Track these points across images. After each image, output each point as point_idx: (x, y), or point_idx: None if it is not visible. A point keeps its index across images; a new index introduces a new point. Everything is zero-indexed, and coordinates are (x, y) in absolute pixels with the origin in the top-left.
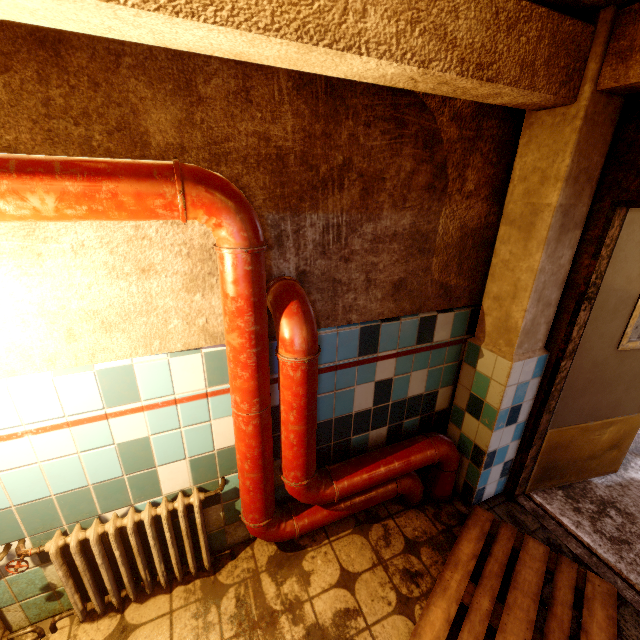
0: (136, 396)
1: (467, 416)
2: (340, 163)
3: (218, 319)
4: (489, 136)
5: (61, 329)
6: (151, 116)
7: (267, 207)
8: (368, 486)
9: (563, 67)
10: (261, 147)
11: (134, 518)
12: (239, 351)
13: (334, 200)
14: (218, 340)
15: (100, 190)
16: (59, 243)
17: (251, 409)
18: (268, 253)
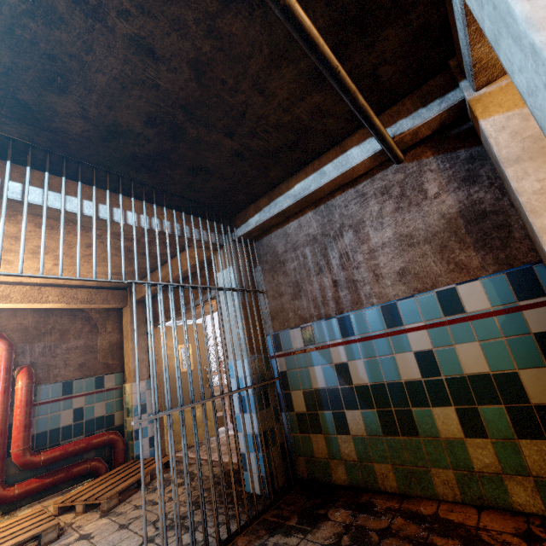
0: None
1: (127, 419)
2: (51, 328)
3: None
4: (114, 315)
5: None
6: None
7: (19, 342)
8: (63, 454)
9: (119, 299)
10: (19, 326)
11: None
12: None
13: (48, 338)
14: None
15: None
16: None
17: None
18: (18, 357)
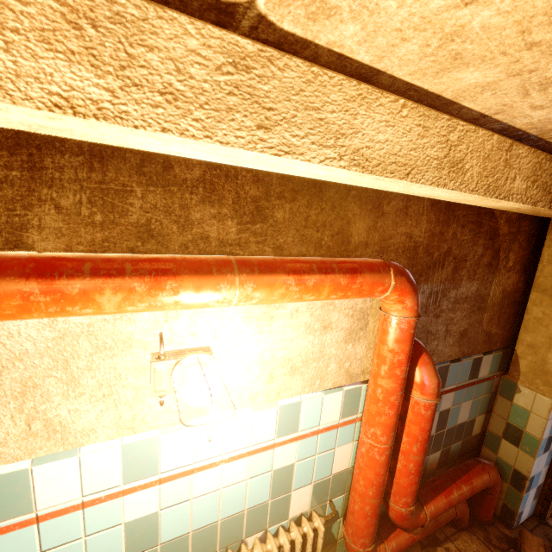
0: (296, 427)
1: (504, 442)
2: (445, 251)
3: (357, 363)
4: (523, 231)
5: (266, 373)
6: (356, 225)
7: None
8: (446, 510)
9: None
10: (406, 242)
11: (276, 543)
12: (391, 393)
13: (437, 275)
14: (353, 379)
15: (355, 283)
16: (285, 309)
17: (388, 441)
18: None
